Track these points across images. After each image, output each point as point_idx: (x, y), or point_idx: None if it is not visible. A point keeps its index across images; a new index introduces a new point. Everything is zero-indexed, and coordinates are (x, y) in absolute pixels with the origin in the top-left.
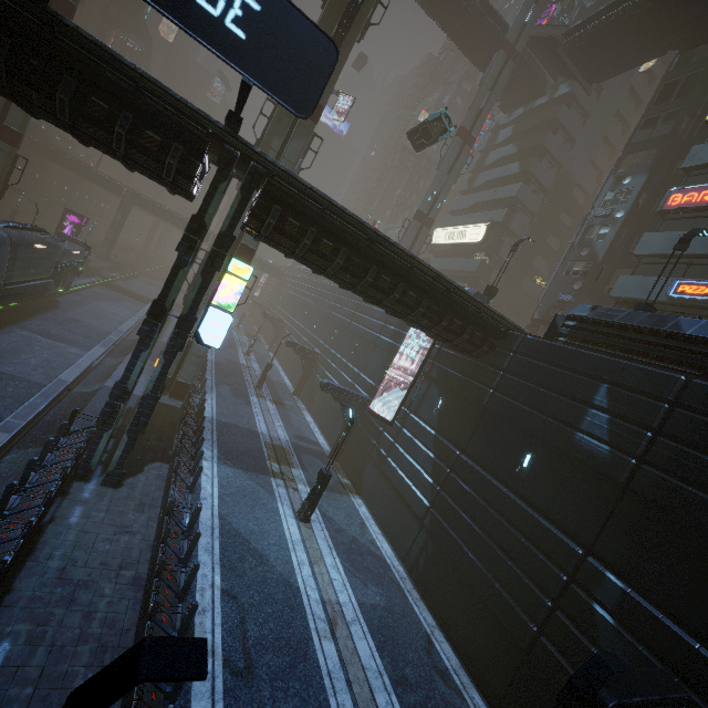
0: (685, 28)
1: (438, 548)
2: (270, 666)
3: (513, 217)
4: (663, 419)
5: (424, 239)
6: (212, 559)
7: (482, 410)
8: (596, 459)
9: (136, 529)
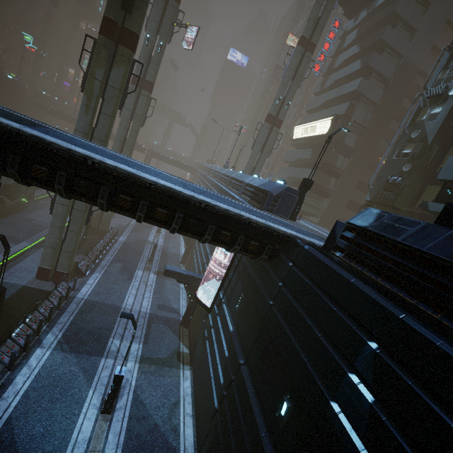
0: None
1: None
2: None
3: (355, 108)
4: None
5: (275, 137)
6: None
7: (263, 321)
8: None
9: None
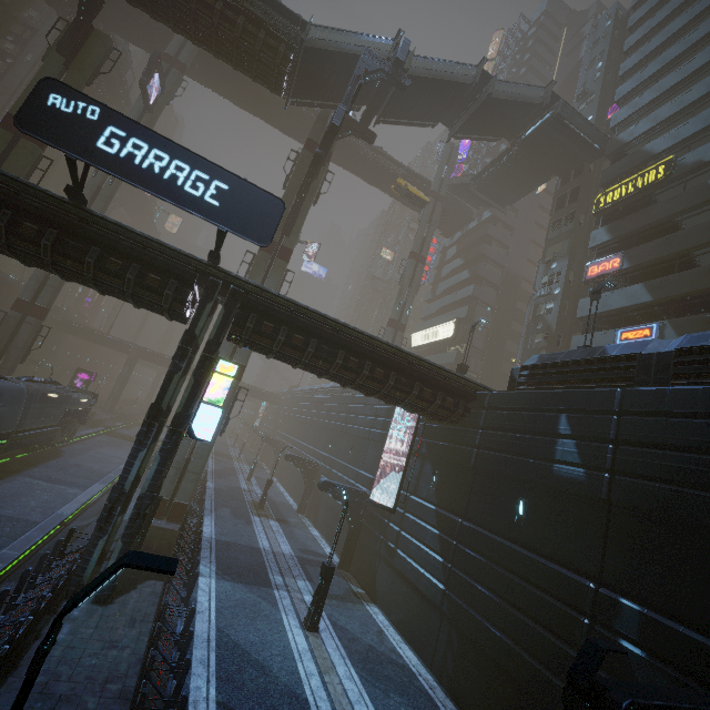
0: (555, 162)
1: (462, 636)
2: None
3: (475, 311)
4: (617, 430)
5: (400, 341)
6: (208, 671)
7: (473, 471)
8: (577, 484)
9: (126, 643)
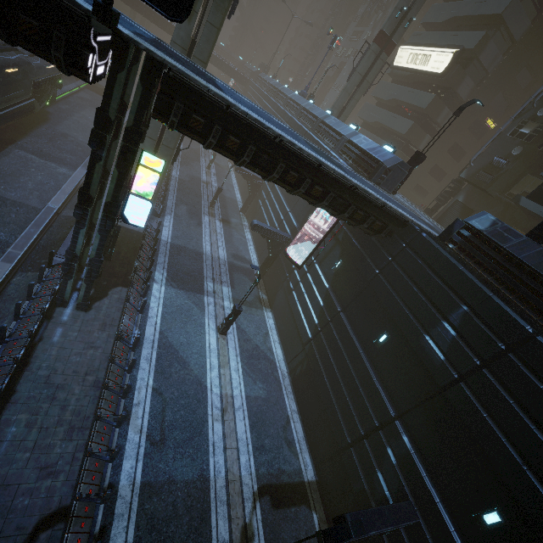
0: None
1: (310, 367)
2: (176, 439)
3: (488, 43)
4: (495, 355)
5: (380, 68)
6: (150, 366)
7: (366, 284)
8: (430, 362)
9: (99, 344)
